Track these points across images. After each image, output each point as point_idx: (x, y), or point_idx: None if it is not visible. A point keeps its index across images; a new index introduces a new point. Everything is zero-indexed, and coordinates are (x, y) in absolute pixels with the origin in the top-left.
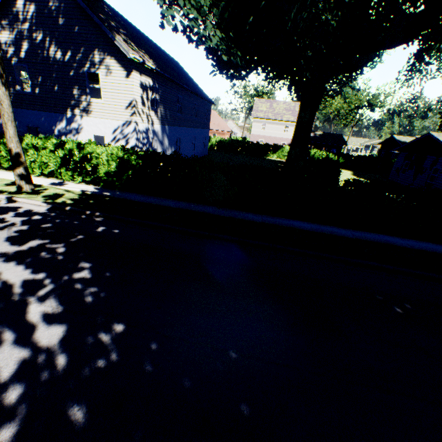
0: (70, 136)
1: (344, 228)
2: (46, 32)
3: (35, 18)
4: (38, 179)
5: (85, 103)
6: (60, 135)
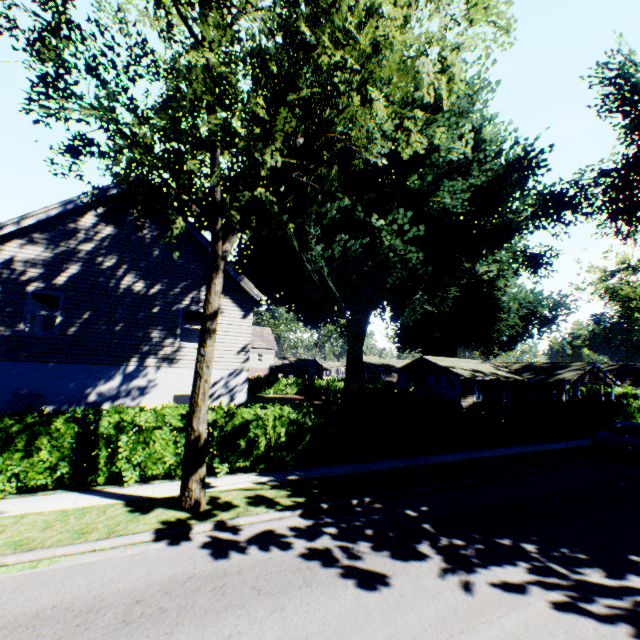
0: (124, 400)
1: (496, 447)
2: (124, 258)
3: (109, 240)
4: (145, 489)
5: (170, 349)
6: (99, 400)
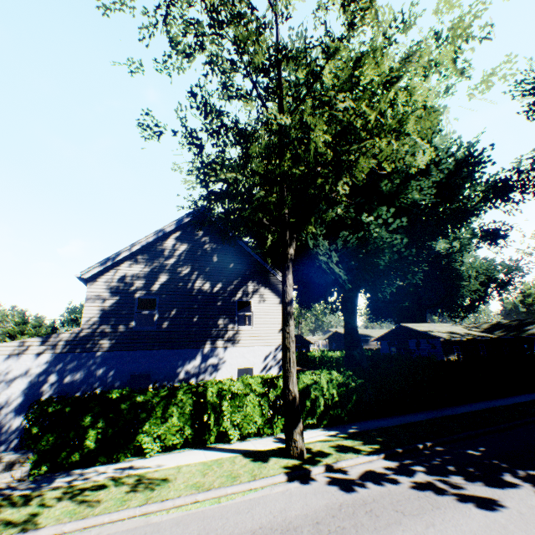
0: (203, 376)
1: (505, 397)
2: (195, 266)
3: (184, 255)
4: (247, 445)
5: (232, 332)
6: (187, 377)
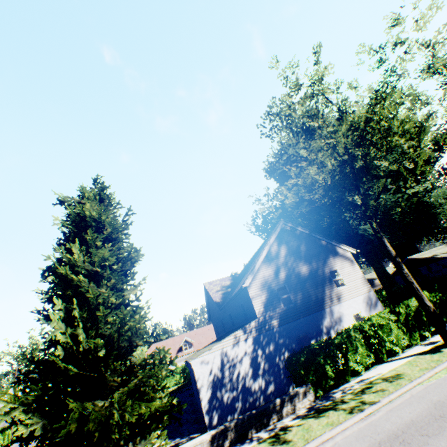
0: (336, 326)
1: None
2: (294, 258)
3: (285, 253)
4: (411, 352)
5: (336, 293)
6: (327, 330)
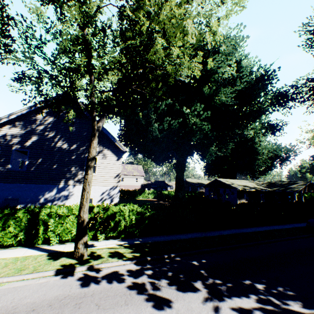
0: (57, 202)
1: (252, 227)
2: (58, 132)
3: (51, 124)
4: (60, 247)
5: (80, 176)
6: (45, 202)
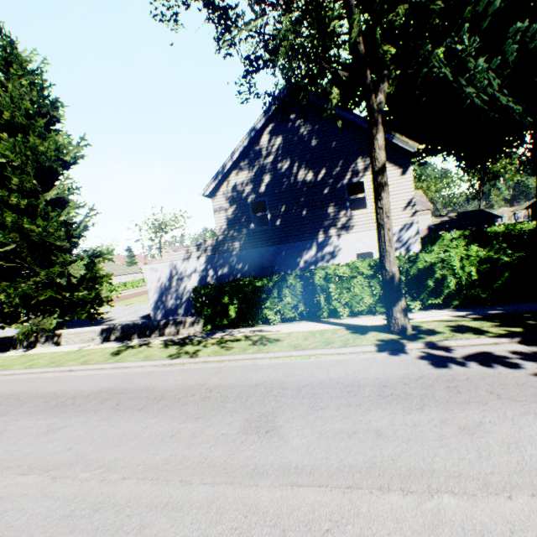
0: (321, 264)
1: None
2: (294, 158)
3: (281, 149)
4: (356, 321)
5: (344, 219)
6: (306, 266)
